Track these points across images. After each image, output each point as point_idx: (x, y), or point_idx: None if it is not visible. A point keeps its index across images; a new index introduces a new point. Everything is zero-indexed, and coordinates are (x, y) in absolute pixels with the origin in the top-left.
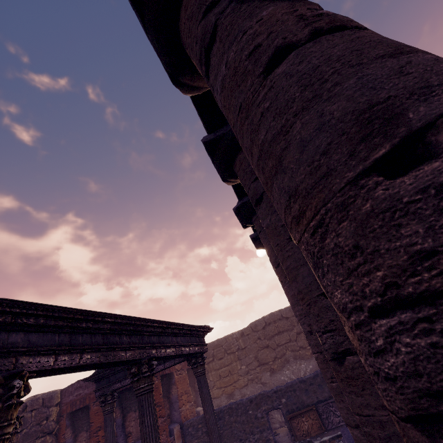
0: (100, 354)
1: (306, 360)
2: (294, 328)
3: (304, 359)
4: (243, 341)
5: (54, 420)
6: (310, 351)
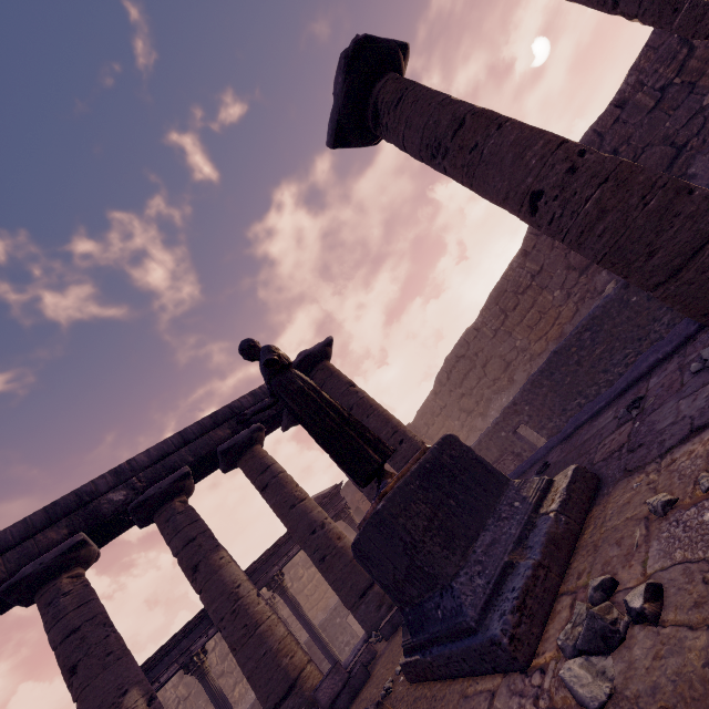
0: None
1: (506, 392)
2: (476, 364)
3: (504, 391)
4: (440, 400)
5: None
6: (505, 380)
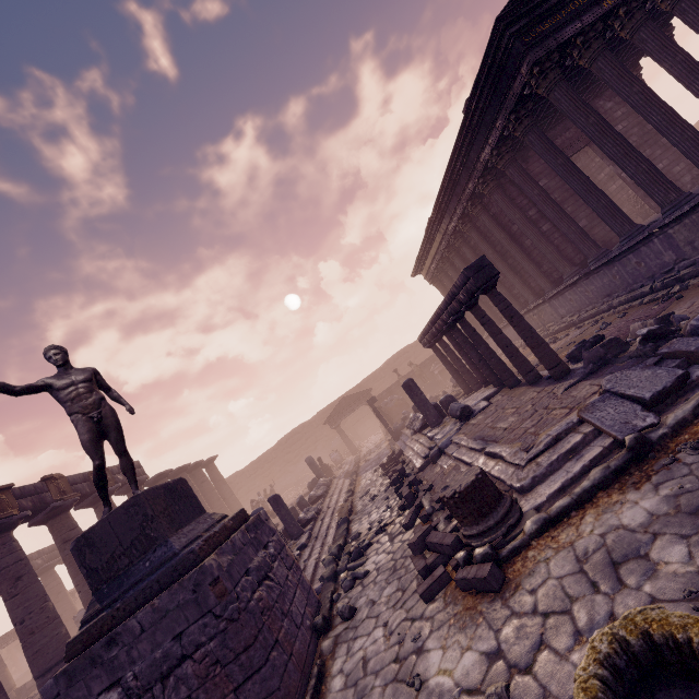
0: (15, 638)
1: None
2: None
3: None
4: None
5: (6, 653)
6: None
